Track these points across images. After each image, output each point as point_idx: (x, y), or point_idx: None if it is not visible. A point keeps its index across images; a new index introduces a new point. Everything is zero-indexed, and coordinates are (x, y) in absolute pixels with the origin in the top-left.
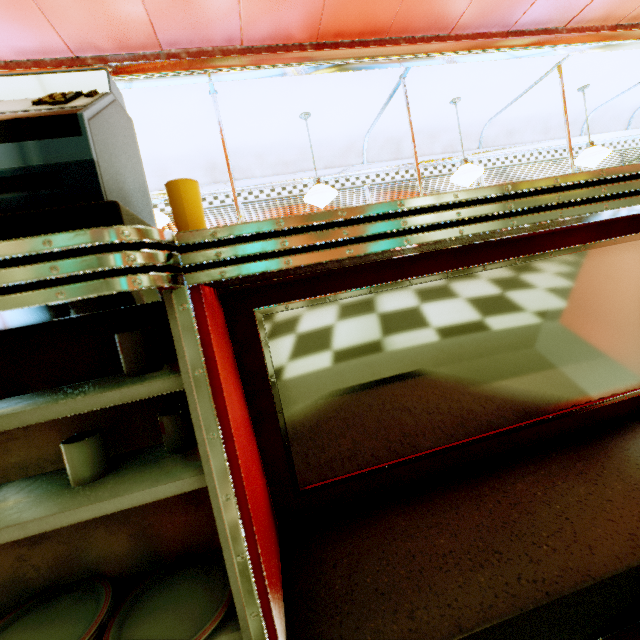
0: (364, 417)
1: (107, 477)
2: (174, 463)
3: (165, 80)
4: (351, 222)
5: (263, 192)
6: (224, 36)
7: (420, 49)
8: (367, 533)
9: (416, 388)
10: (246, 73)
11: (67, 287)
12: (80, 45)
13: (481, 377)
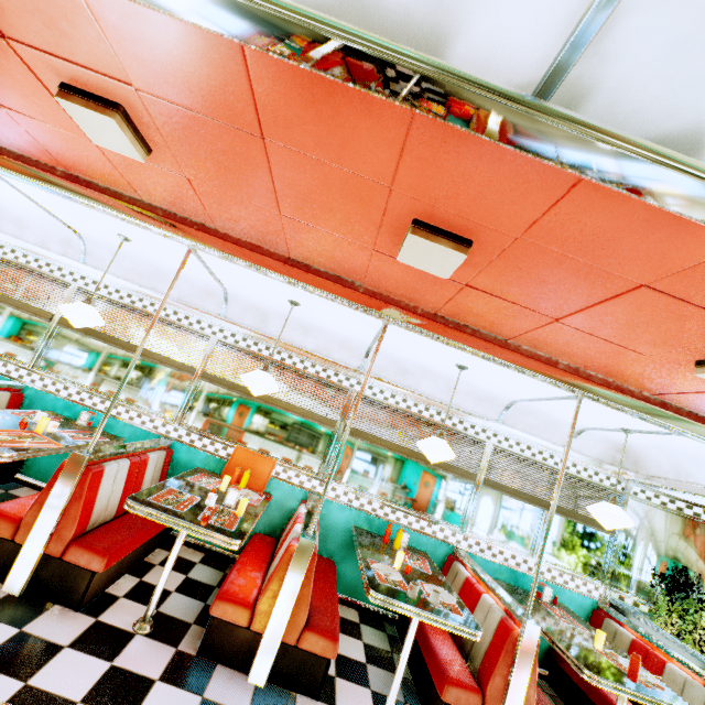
0: None
1: None
2: None
3: None
4: None
5: (108, 288)
6: None
7: (170, 226)
8: None
9: None
10: None
11: None
12: None
13: None
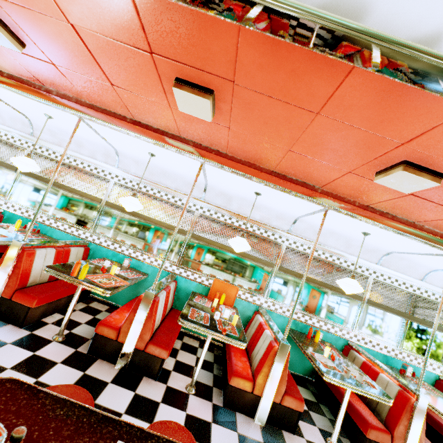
0: None
1: None
2: None
3: (38, 100)
4: None
5: (132, 182)
6: (75, 93)
7: (199, 153)
8: None
9: None
10: (84, 117)
11: None
12: None
13: None
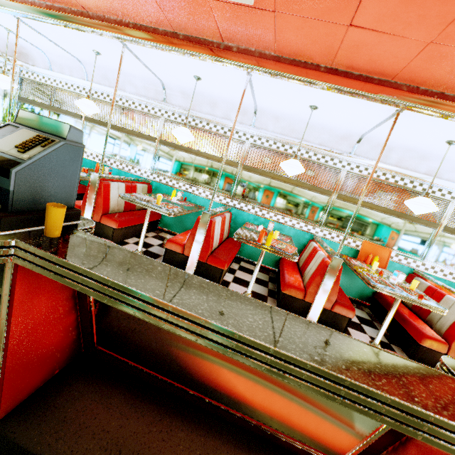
0: (132, 339)
1: None
2: None
3: (217, 61)
4: (86, 275)
5: (268, 142)
6: (263, 45)
7: (417, 99)
8: (99, 389)
9: (162, 346)
10: (268, 73)
11: None
12: (178, 27)
13: (202, 367)
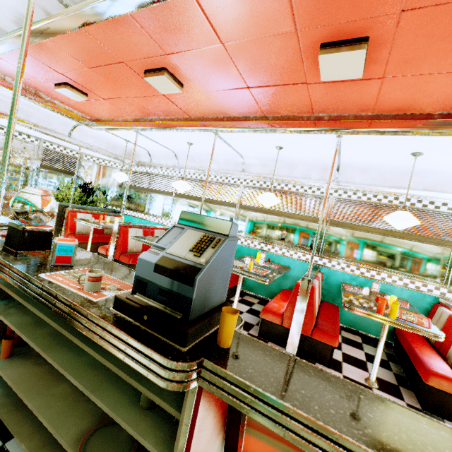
0: None
1: (150, 412)
2: (171, 434)
3: (307, 131)
4: (295, 418)
5: (356, 194)
6: (360, 108)
7: None
8: None
9: None
10: (367, 132)
11: (150, 373)
12: (269, 111)
13: None
